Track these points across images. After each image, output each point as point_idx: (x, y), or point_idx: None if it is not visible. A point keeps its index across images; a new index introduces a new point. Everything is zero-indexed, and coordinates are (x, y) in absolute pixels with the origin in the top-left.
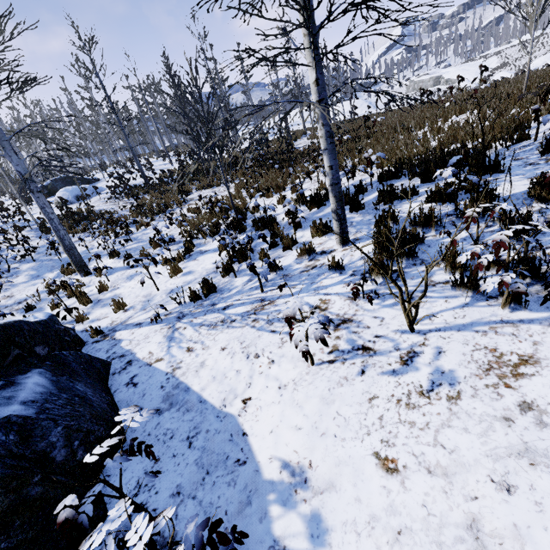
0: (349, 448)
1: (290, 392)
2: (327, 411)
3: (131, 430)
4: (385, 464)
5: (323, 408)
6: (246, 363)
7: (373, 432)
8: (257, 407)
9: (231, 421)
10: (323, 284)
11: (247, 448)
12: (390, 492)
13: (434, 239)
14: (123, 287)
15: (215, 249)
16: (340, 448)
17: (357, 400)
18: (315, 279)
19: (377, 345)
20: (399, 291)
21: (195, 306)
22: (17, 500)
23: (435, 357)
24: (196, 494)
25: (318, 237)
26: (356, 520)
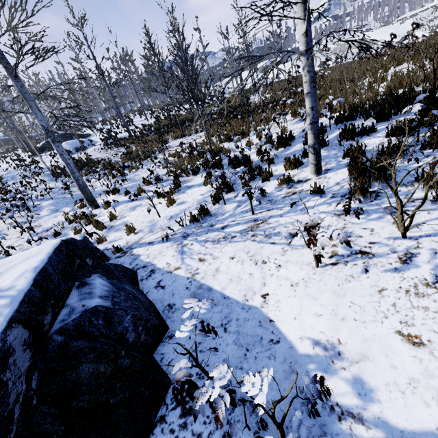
0: (371, 328)
1: (302, 288)
2: (342, 301)
3: (171, 321)
4: (410, 339)
5: (337, 299)
6: (255, 267)
7: (390, 316)
8: (276, 300)
9: (256, 311)
10: (308, 206)
11: (277, 331)
12: (422, 361)
13: (402, 165)
14: (129, 216)
15: (199, 184)
16: (363, 328)
17: (368, 292)
18: (299, 202)
19: (374, 250)
20: (399, 203)
21: (195, 227)
22: (116, 368)
23: (432, 257)
24: (242, 366)
25: (290, 170)
26: (396, 382)
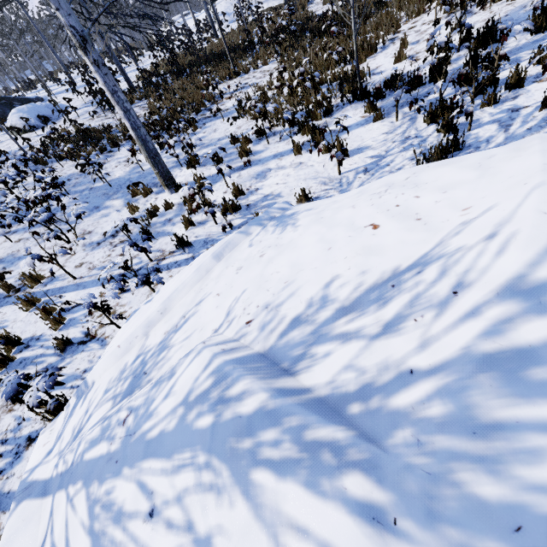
0: None
1: None
2: None
3: None
4: None
5: None
6: None
7: None
8: None
9: None
10: None
11: None
12: None
13: None
14: (265, 186)
15: (359, 123)
16: None
17: None
18: None
19: None
20: None
21: None
22: None
23: None
24: None
25: None
26: None
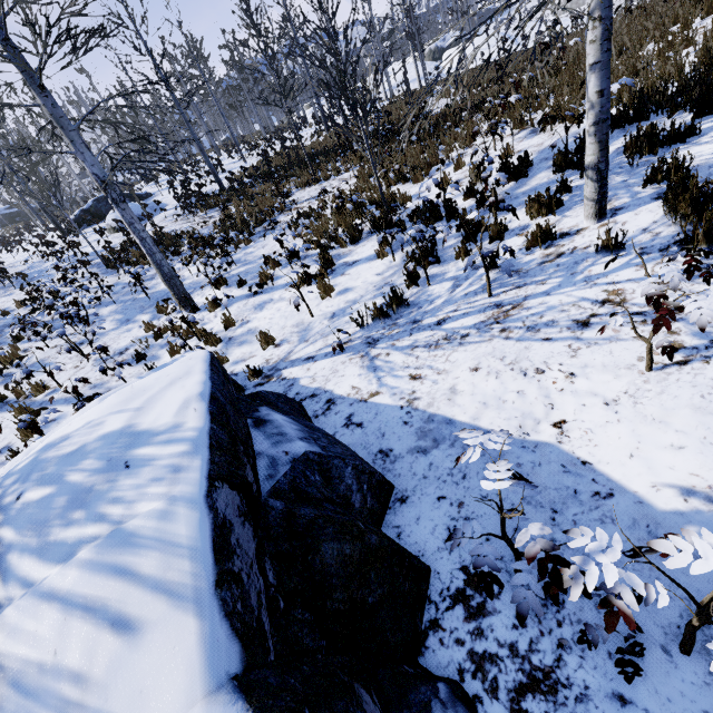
0: None
1: (629, 407)
2: None
3: (394, 475)
4: None
5: (707, 420)
6: (526, 381)
7: None
8: (584, 430)
9: (551, 450)
10: (596, 273)
11: (602, 478)
12: None
13: None
14: (255, 319)
15: (368, 258)
16: None
17: None
18: (575, 269)
19: None
20: None
21: (385, 327)
22: (364, 549)
23: None
24: (553, 537)
25: (540, 218)
26: None
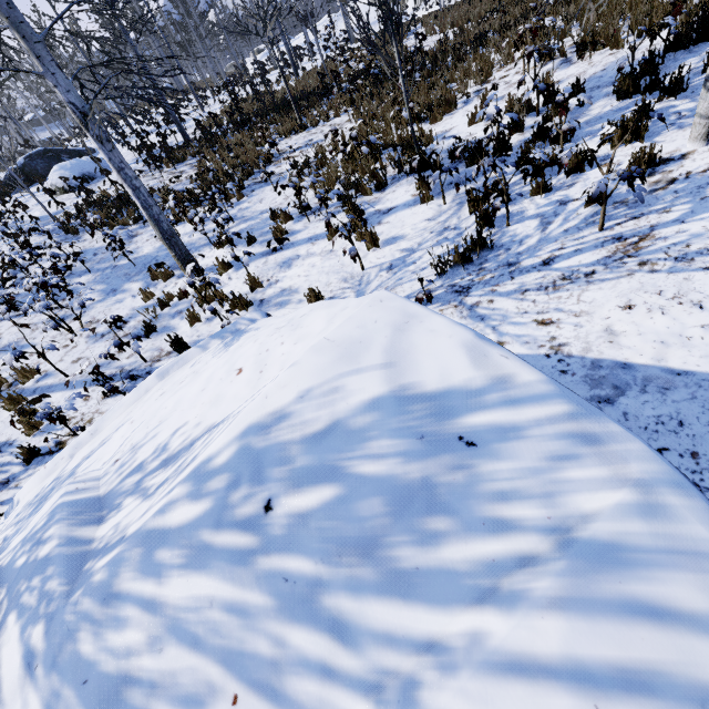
0: None
1: None
2: None
3: None
4: None
5: None
6: (707, 314)
7: None
8: None
9: None
10: None
11: None
12: None
13: None
14: (286, 278)
15: (407, 203)
16: None
17: None
18: (703, 193)
19: None
20: None
21: (471, 273)
22: None
23: None
24: None
25: (621, 146)
26: None
